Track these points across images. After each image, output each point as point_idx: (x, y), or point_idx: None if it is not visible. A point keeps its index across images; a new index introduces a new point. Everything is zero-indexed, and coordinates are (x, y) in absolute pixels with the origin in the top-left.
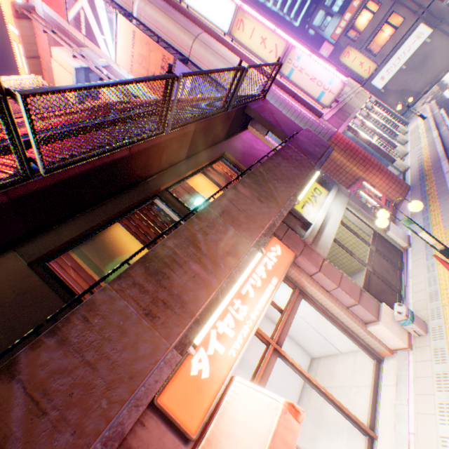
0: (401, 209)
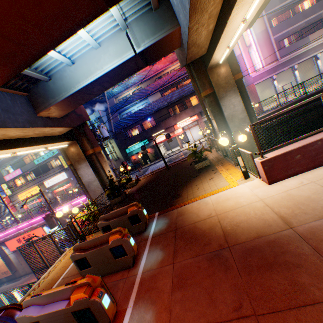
0: None
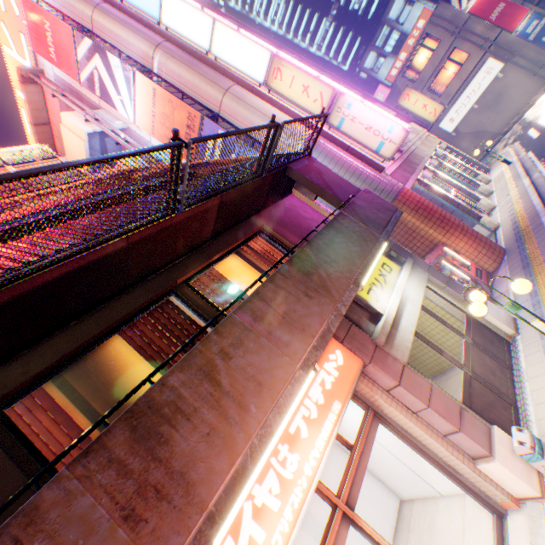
0: (498, 280)
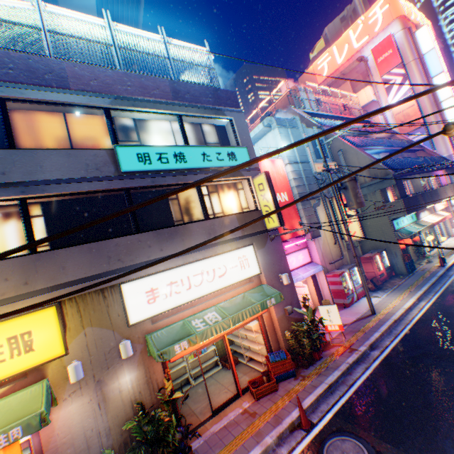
0: None
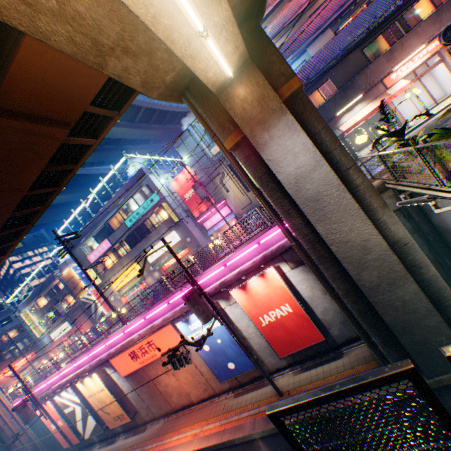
0: None
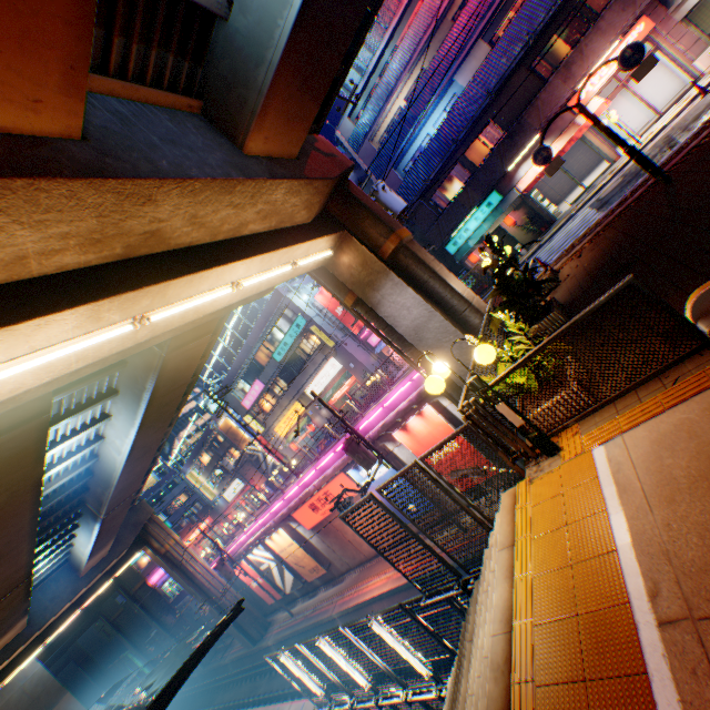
0: None
